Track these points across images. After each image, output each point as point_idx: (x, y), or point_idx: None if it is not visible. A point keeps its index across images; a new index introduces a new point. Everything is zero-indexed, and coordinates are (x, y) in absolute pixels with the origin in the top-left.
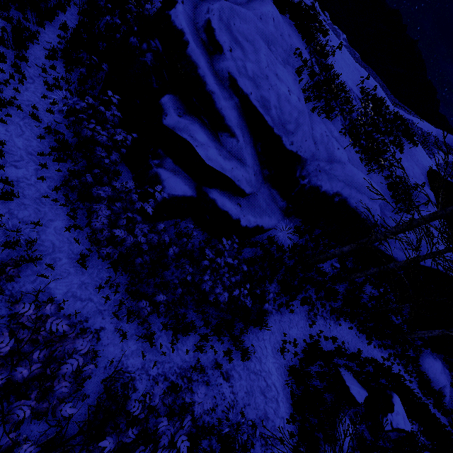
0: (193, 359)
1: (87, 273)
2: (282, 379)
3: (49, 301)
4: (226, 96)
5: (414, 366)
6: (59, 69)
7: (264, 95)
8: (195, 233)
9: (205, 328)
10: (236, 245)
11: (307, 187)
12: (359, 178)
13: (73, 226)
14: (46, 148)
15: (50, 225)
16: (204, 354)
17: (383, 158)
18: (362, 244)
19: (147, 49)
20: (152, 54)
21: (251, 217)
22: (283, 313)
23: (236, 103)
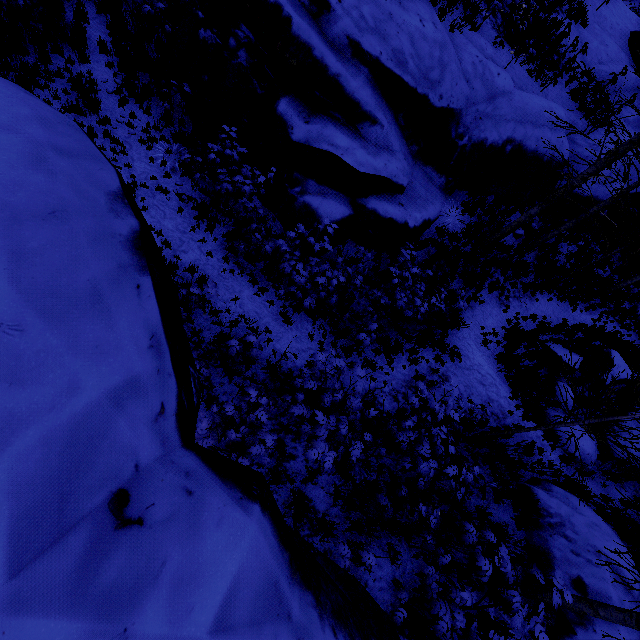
0: (411, 372)
1: (294, 328)
2: (494, 368)
3: (322, 349)
4: (353, 72)
5: (632, 318)
6: (136, 114)
7: (395, 46)
8: (370, 254)
9: (409, 344)
10: (414, 252)
11: (468, 148)
12: (534, 105)
13: (260, 290)
14: (190, 221)
15: (243, 296)
16: (418, 365)
17: (559, 53)
18: (554, 199)
19: (237, 45)
20: (245, 49)
21: (417, 214)
22: (473, 307)
23: (365, 76)
